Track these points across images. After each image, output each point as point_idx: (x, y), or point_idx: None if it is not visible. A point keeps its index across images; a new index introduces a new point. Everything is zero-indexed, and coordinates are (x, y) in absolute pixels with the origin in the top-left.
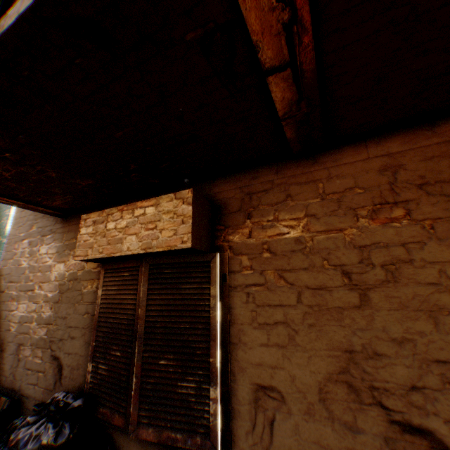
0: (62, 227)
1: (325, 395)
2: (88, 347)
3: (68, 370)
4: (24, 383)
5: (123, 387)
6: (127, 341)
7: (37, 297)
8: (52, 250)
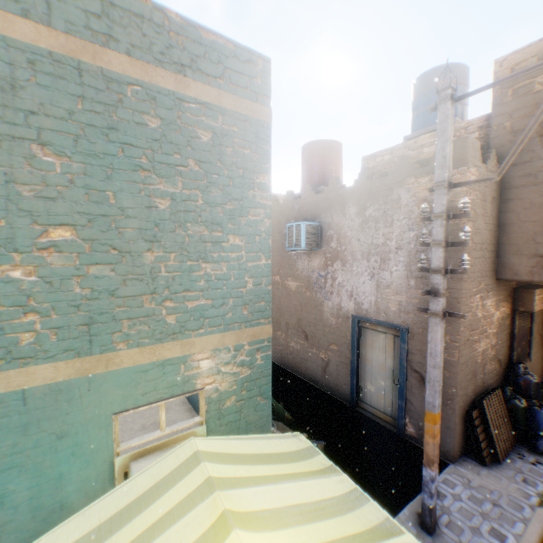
0: (496, 287)
1: (534, 334)
2: (507, 348)
3: (501, 361)
4: (487, 381)
5: (524, 352)
6: (525, 338)
7: (488, 335)
8: (492, 303)
